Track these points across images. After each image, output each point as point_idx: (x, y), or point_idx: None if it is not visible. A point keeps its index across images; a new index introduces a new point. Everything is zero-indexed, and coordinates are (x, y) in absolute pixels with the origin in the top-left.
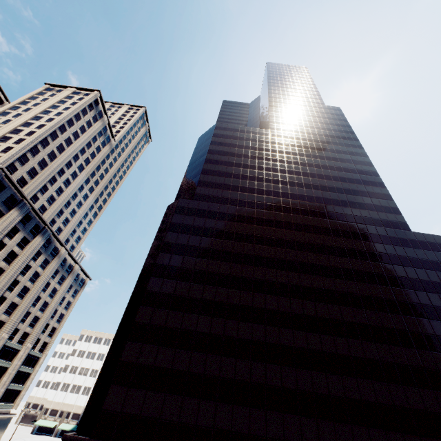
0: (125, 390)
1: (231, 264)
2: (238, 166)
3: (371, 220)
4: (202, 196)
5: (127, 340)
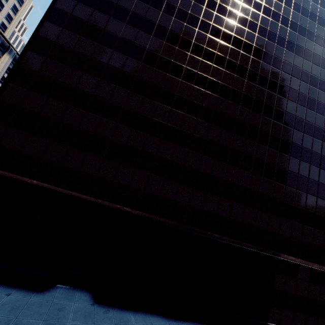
0: (3, 128)
1: (152, 38)
2: None
3: (323, 40)
4: None
5: (9, 82)
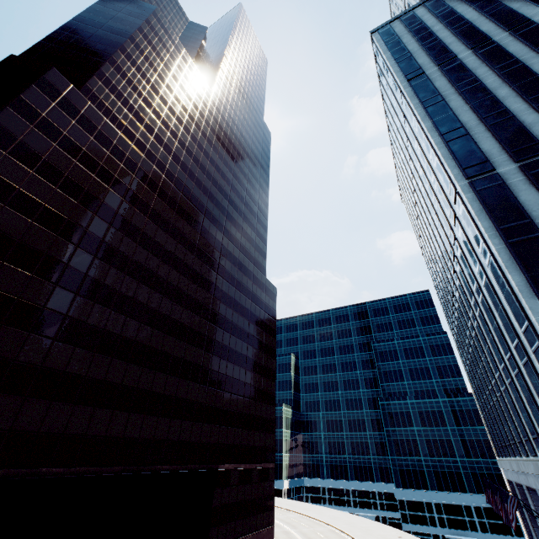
0: None
1: (110, 228)
2: (163, 102)
3: (249, 254)
4: (97, 99)
5: None
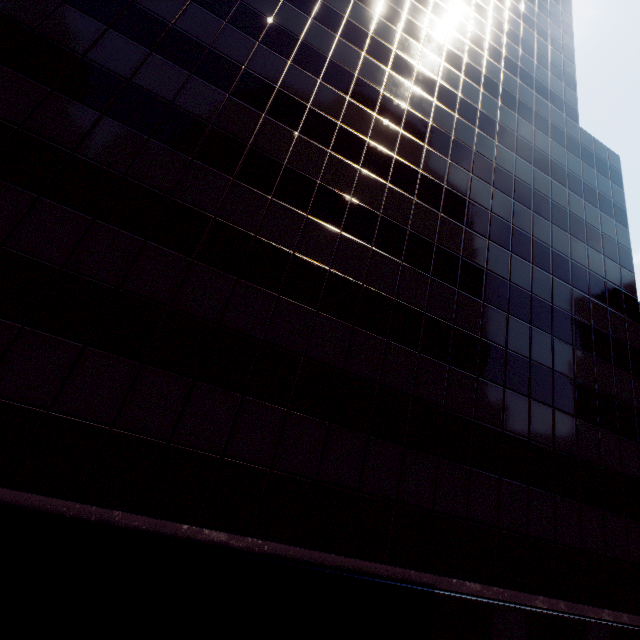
0: None
1: None
2: None
3: (519, 68)
4: None
5: None
